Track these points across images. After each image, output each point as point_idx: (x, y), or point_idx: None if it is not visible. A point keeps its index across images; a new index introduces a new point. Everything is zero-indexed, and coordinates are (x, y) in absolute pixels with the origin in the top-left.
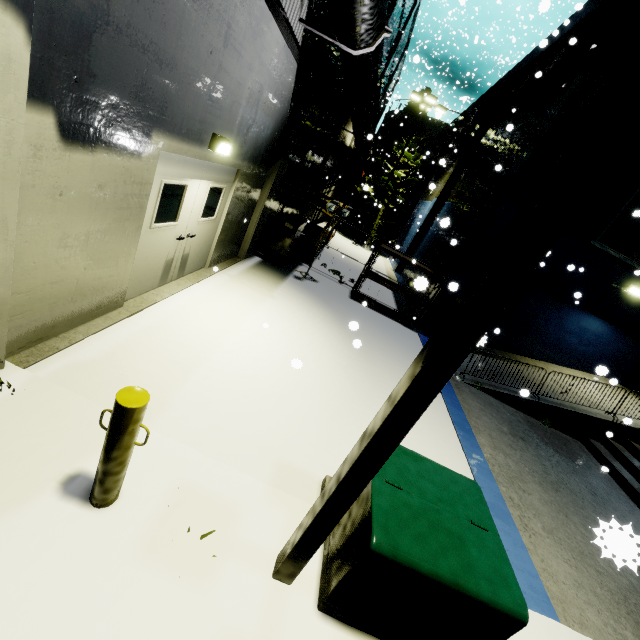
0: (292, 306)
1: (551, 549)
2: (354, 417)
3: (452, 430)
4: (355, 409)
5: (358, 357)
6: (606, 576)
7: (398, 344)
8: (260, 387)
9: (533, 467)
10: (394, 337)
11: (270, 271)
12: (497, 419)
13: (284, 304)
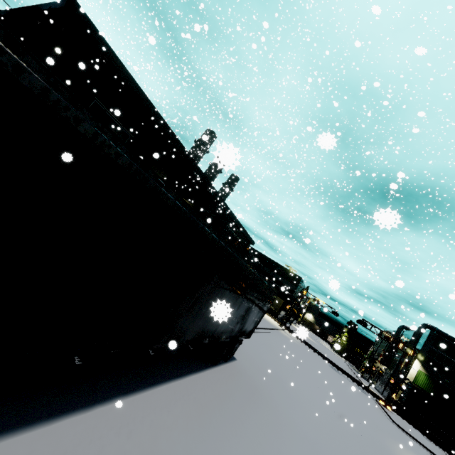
0: None
1: None
2: None
3: None
4: None
5: None
6: None
7: None
8: None
9: None
10: None
11: None
12: None
13: None
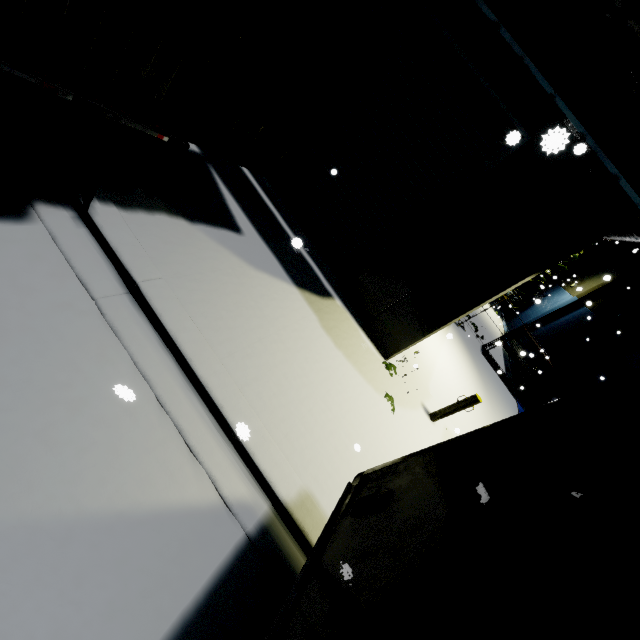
0: (456, 347)
1: None
2: None
3: None
4: None
5: (487, 401)
6: None
7: (505, 403)
8: (453, 396)
9: None
10: (504, 397)
11: None
12: None
13: (453, 344)
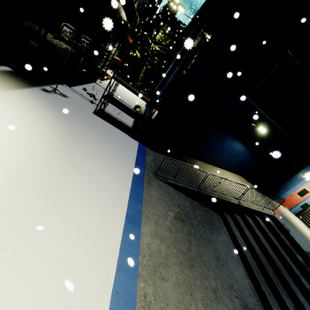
0: (8, 107)
1: None
2: None
3: (121, 224)
4: None
5: (57, 158)
6: None
7: (115, 148)
8: None
9: (181, 247)
10: (115, 143)
11: (12, 79)
12: (169, 206)
13: None
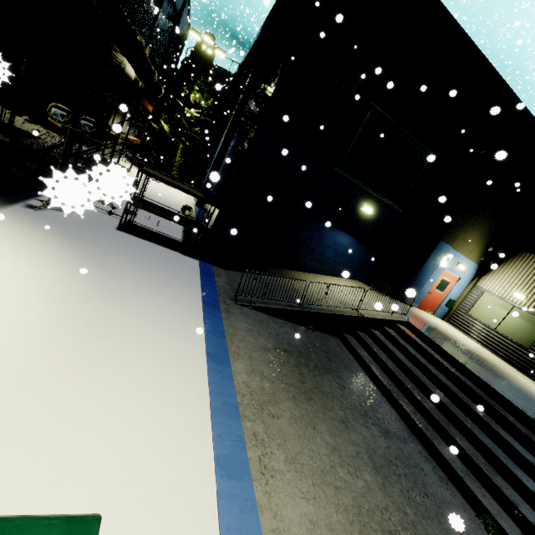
0: None
1: (290, 488)
2: (14, 398)
3: (202, 365)
4: (27, 381)
5: (87, 298)
6: (344, 489)
7: (166, 274)
8: None
9: (290, 380)
10: (164, 267)
11: None
12: (264, 336)
13: None
